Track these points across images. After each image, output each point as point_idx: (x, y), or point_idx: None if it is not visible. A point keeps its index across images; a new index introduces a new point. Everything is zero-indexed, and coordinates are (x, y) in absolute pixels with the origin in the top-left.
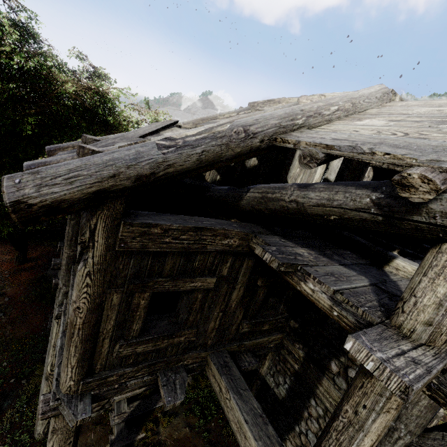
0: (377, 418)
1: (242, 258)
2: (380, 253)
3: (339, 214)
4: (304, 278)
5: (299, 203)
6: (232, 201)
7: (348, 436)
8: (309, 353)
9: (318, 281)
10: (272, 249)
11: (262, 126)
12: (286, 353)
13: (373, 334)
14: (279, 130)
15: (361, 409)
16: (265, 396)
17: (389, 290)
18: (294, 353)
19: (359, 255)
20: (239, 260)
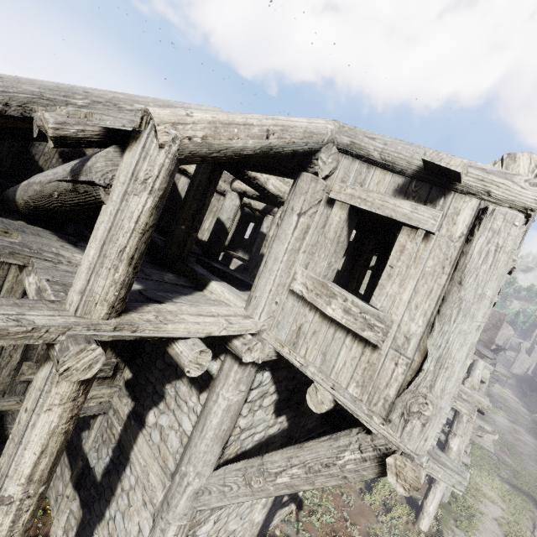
0: (37, 421)
1: (8, 267)
2: (202, 277)
3: (56, 188)
4: (31, 272)
5: (41, 183)
6: (12, 195)
7: (8, 456)
8: (136, 407)
9: (36, 271)
10: (4, 239)
11: (7, 86)
12: (112, 414)
13: (4, 301)
14: (40, 100)
15: (23, 414)
16: (85, 481)
17: (149, 295)
18: (120, 412)
19: (182, 279)
20: (0, 268)
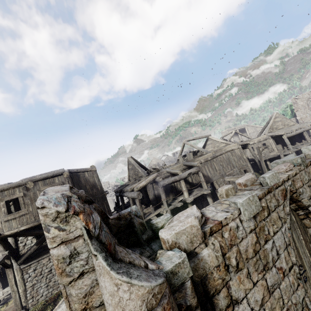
0: None
1: None
2: None
3: None
4: None
5: None
6: None
7: None
8: None
9: None
10: None
11: None
12: None
13: None
14: None
15: None
16: None
17: None
18: None
19: None
20: None
